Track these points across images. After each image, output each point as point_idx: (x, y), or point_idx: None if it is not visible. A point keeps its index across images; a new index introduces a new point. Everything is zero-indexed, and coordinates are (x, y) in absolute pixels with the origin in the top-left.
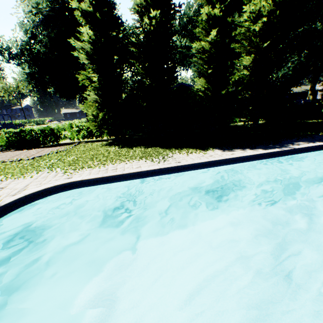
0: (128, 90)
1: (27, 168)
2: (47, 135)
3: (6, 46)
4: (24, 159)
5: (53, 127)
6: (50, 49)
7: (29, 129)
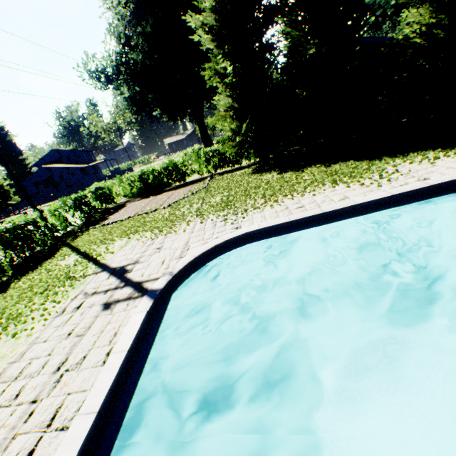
0: (280, 74)
1: (171, 220)
2: (171, 173)
3: (101, 68)
4: (159, 208)
5: (175, 161)
6: (148, 52)
7: (150, 169)
